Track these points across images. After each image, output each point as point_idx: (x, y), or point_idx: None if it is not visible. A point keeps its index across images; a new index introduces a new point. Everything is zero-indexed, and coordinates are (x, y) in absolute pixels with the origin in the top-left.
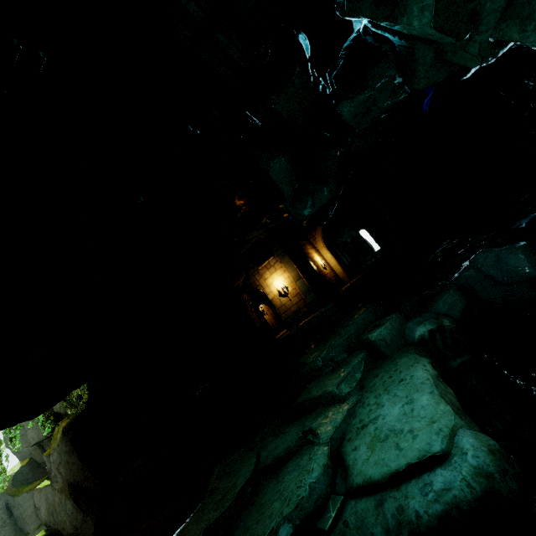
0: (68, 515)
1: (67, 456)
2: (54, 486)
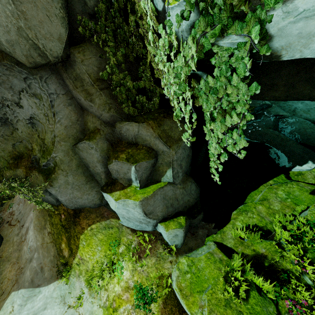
0: (192, 194)
1: (188, 150)
2: (175, 182)
